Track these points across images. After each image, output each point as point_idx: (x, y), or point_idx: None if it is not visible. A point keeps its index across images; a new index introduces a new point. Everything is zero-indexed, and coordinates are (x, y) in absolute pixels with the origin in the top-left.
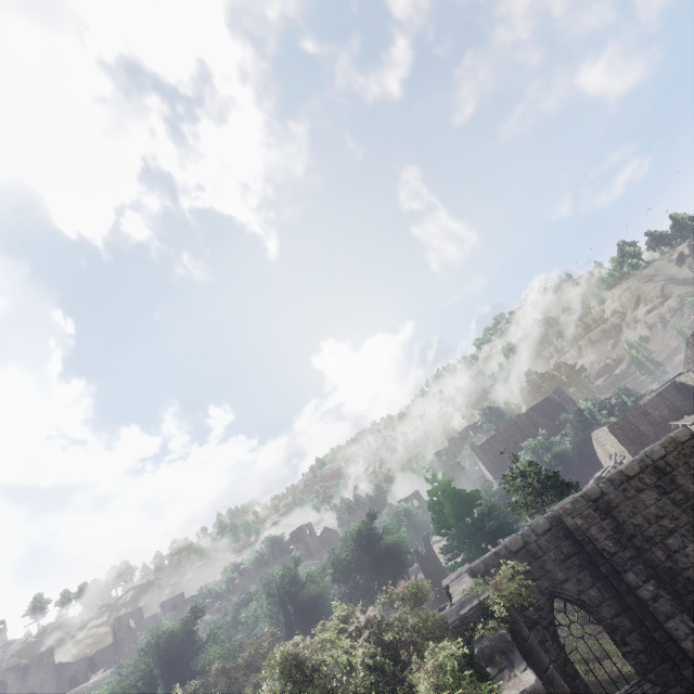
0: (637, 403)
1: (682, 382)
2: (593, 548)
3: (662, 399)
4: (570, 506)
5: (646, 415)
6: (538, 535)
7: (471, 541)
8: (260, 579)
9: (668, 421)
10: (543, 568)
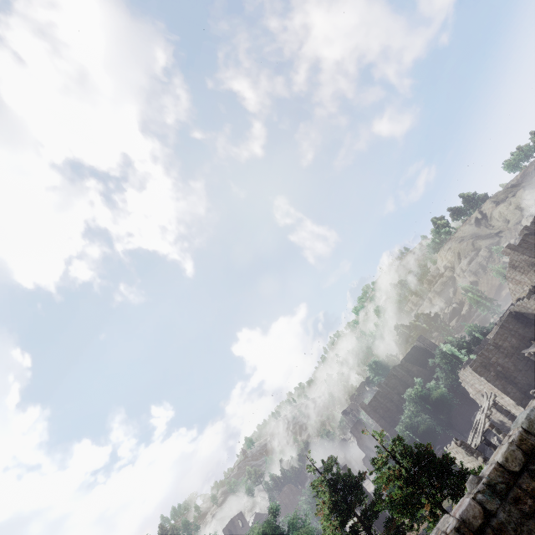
0: (487, 338)
1: (517, 311)
2: None
3: (506, 330)
4: None
5: (499, 348)
6: None
7: None
8: None
9: (519, 349)
10: None
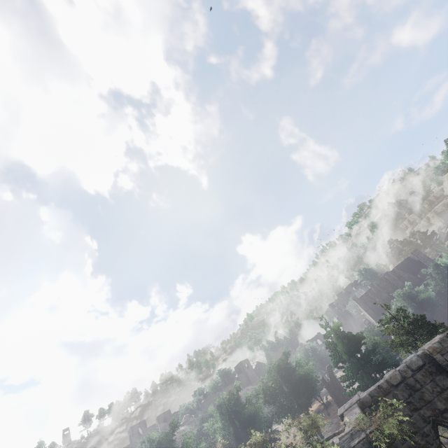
0: None
1: None
2: None
3: None
4: (438, 345)
5: None
6: (413, 370)
7: (362, 372)
8: (214, 402)
9: None
10: (423, 399)
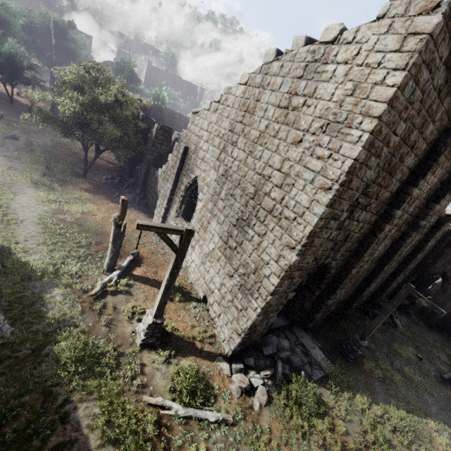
0: None
1: None
2: (163, 119)
3: None
4: (168, 109)
5: None
6: (156, 106)
7: None
8: None
9: None
10: (150, 111)
